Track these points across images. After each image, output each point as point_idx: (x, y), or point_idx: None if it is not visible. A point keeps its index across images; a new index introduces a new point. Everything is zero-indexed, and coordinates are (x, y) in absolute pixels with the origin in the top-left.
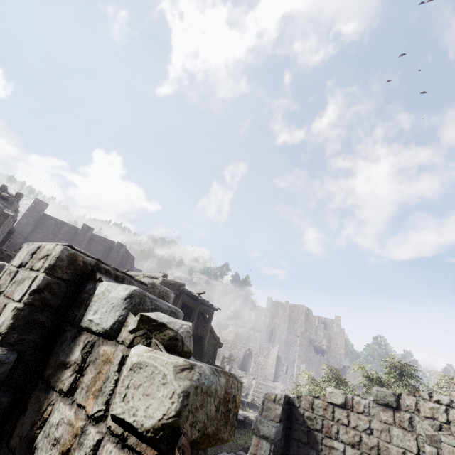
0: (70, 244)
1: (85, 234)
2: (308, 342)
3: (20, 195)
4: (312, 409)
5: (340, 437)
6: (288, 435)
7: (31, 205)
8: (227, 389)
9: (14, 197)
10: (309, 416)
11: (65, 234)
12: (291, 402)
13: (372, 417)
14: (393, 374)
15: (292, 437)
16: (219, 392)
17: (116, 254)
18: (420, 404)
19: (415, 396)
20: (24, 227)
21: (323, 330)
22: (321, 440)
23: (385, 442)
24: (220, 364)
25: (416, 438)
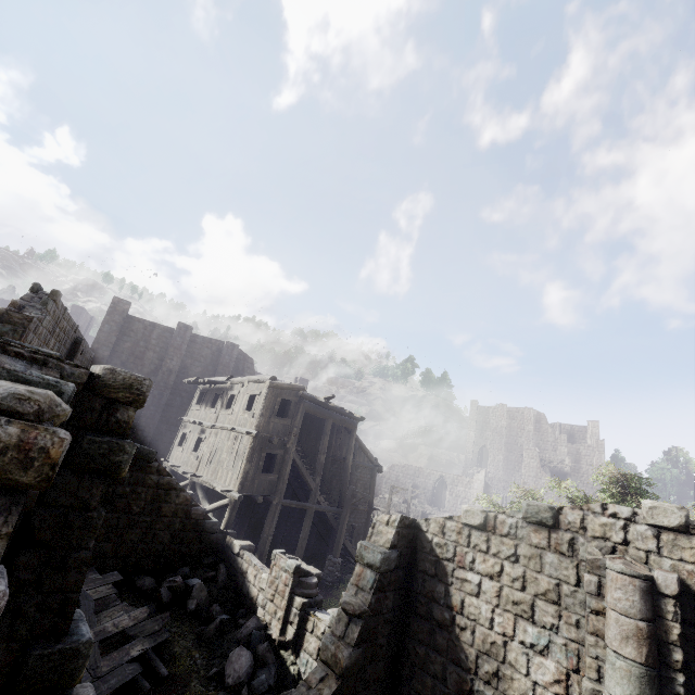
0: (167, 351)
1: (183, 335)
2: (539, 462)
3: (56, 293)
4: (442, 534)
5: (475, 567)
6: (412, 566)
7: (110, 306)
8: (27, 439)
9: (50, 297)
10: (439, 543)
11: (159, 339)
12: (418, 526)
13: (519, 540)
14: (612, 491)
15: (417, 569)
16: (5, 438)
17: (228, 358)
18: (587, 520)
19: (582, 509)
20: (108, 336)
21: (567, 443)
22: (452, 571)
23: (534, 572)
24: (399, 498)
25: (576, 565)
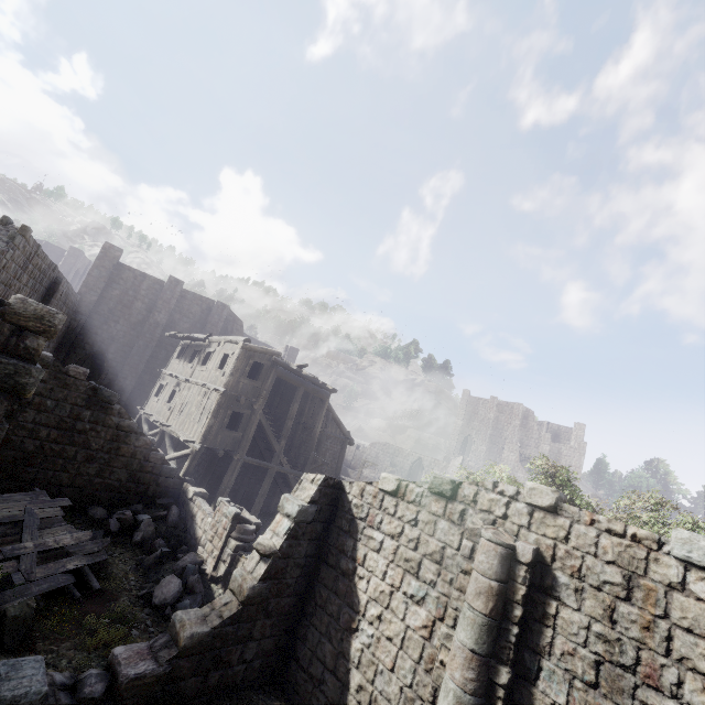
0: (155, 303)
1: (173, 290)
2: (518, 457)
3: (26, 229)
4: (361, 496)
5: (382, 527)
6: (331, 522)
7: (101, 251)
8: None
9: (20, 232)
10: (356, 504)
11: (148, 291)
12: (342, 488)
13: (421, 508)
14: (541, 481)
15: (335, 525)
16: None
17: (217, 317)
18: (479, 495)
19: (477, 485)
20: (96, 281)
21: (550, 442)
22: (362, 529)
23: (427, 535)
24: (376, 474)
25: (462, 532)
